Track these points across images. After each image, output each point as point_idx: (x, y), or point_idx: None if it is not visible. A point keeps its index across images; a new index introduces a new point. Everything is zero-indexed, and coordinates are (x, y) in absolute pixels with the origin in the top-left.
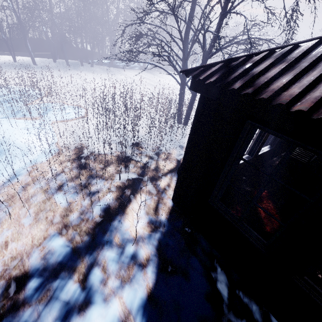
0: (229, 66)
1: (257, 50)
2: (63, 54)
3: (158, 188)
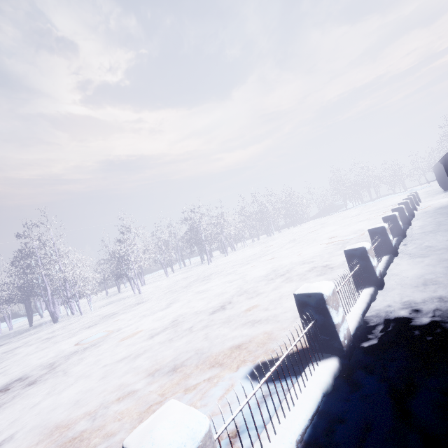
0: None
1: None
2: None
3: None
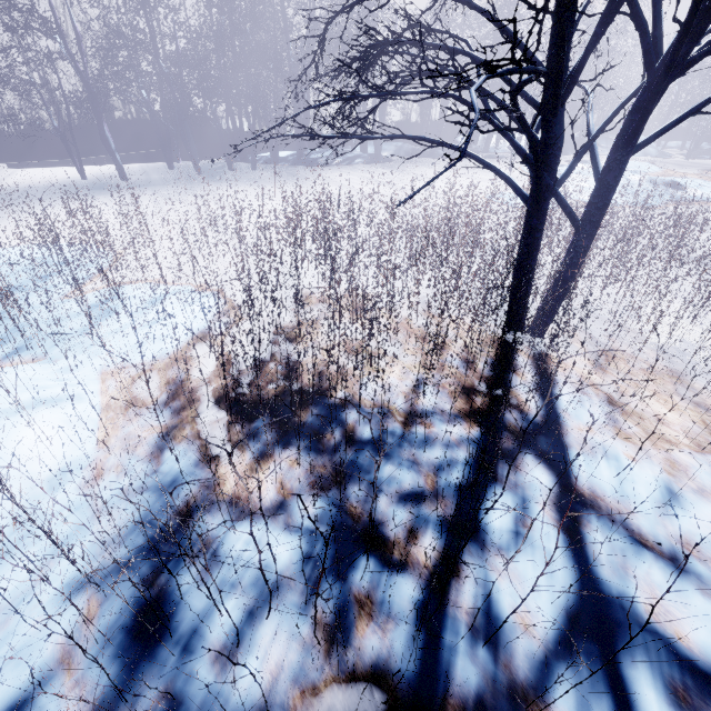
0: None
1: None
2: (187, 147)
3: None
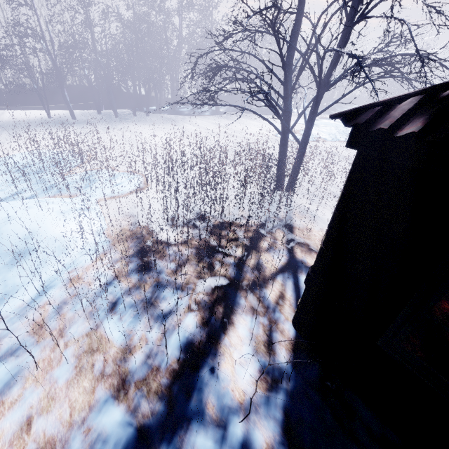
0: (436, 100)
1: (403, 72)
2: (110, 102)
3: (266, 302)
